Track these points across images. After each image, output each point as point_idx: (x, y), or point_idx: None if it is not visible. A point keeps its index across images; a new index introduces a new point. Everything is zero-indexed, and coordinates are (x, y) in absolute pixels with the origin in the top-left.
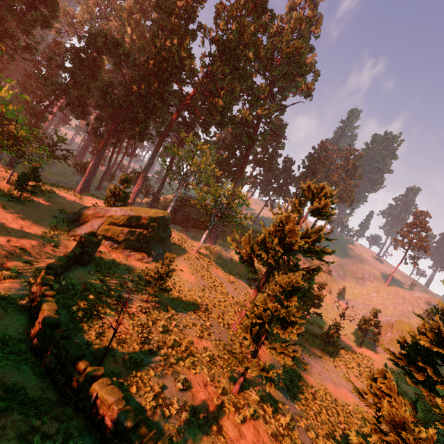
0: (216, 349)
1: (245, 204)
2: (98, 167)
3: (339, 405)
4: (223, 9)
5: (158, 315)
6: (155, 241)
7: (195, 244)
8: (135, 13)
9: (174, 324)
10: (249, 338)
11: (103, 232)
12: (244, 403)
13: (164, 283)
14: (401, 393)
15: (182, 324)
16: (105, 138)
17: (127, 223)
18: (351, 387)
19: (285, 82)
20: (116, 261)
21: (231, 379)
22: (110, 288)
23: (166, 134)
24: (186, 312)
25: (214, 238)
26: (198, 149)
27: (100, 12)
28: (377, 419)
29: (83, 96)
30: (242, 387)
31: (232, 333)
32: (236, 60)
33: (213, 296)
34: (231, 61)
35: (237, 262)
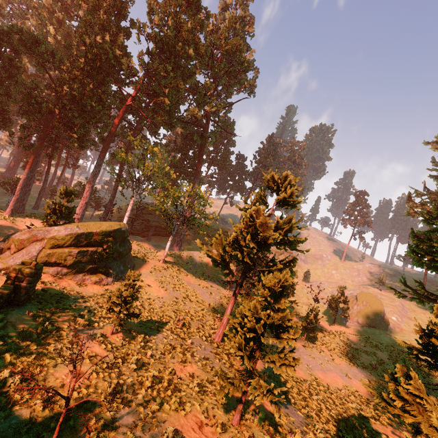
0: (203, 372)
1: (208, 203)
2: (32, 183)
3: (332, 392)
4: (155, 5)
5: (128, 347)
6: (114, 258)
7: (160, 253)
8: (57, 12)
9: (150, 354)
10: (244, 357)
11: (45, 258)
12: (249, 434)
13: (130, 308)
14: (378, 361)
15: (159, 351)
16: (36, 148)
17: (75, 242)
18: (337, 369)
19: (228, 81)
20: (67, 291)
21: (228, 407)
22: (61, 328)
23: (111, 138)
24: (161, 334)
25: (179, 243)
26: (148, 152)
27: (13, 10)
28: (416, 432)
29: (1, 102)
30: (242, 412)
31: (217, 345)
32: (176, 58)
33: (188, 307)
34: (171, 58)
35: (206, 264)
